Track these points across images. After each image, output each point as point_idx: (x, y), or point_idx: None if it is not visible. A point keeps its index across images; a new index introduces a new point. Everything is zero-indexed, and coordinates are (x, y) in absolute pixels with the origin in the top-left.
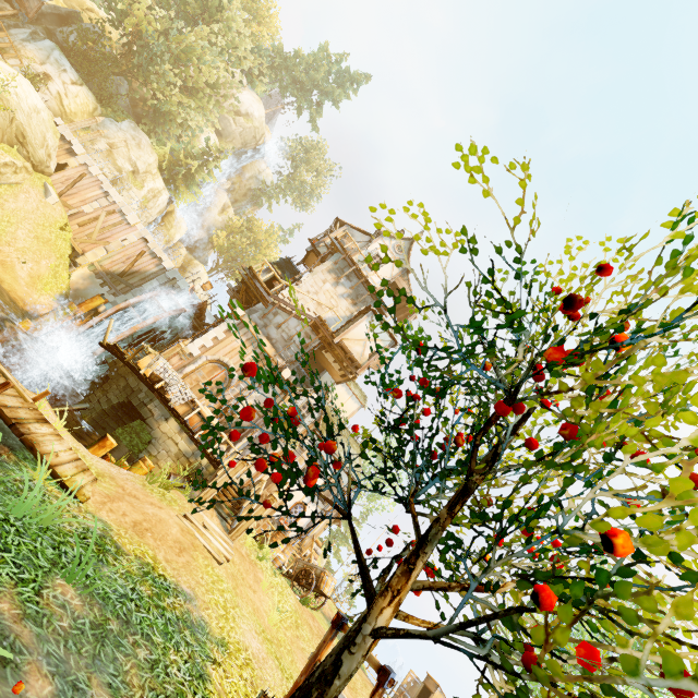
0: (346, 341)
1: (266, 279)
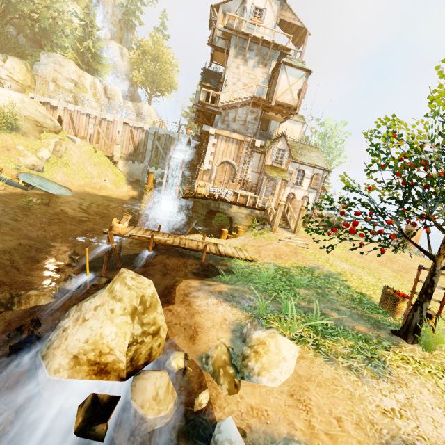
0: (278, 99)
1: (205, 96)
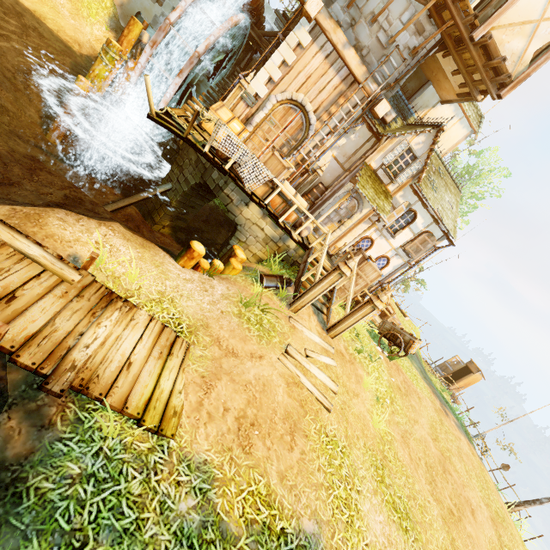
0: (496, 32)
1: None
